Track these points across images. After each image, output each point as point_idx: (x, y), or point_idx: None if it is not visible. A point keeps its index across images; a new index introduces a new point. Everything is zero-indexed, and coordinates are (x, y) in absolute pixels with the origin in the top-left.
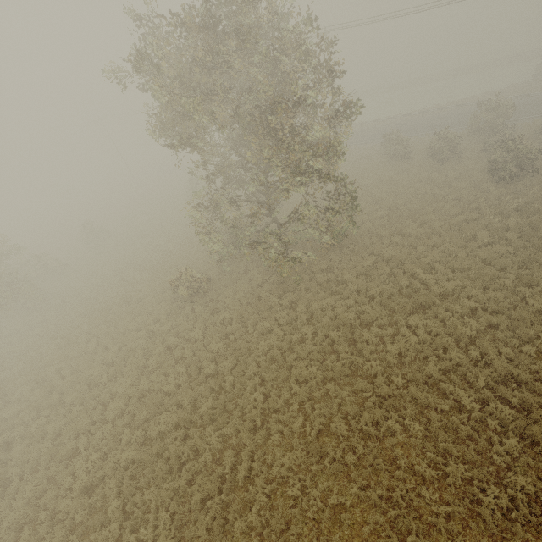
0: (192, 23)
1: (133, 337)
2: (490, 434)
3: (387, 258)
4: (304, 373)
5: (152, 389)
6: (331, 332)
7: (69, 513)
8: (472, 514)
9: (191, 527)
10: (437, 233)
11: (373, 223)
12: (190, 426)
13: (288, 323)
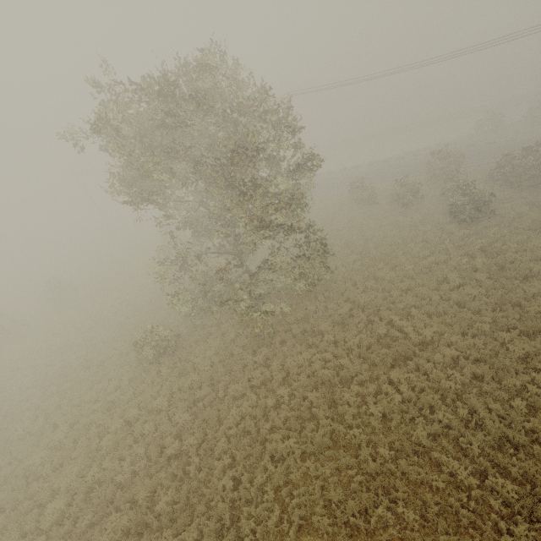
0: (150, 91)
1: (87, 411)
2: (495, 518)
3: (363, 304)
4: (280, 447)
5: (103, 480)
6: (308, 394)
7: None
8: None
9: None
10: (409, 275)
11: (347, 268)
12: (144, 530)
13: (263, 383)
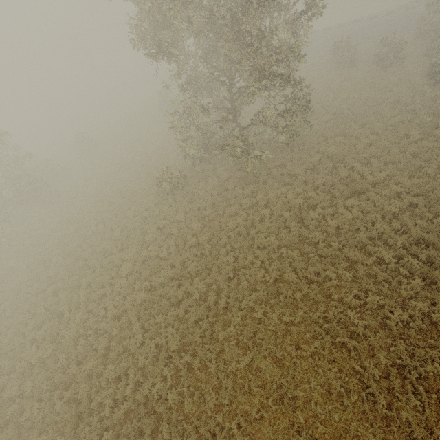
0: None
1: (131, 221)
2: (401, 278)
3: (331, 155)
4: (264, 242)
5: (150, 256)
6: (284, 213)
7: (107, 330)
8: (381, 325)
9: (190, 336)
10: (375, 133)
11: (320, 127)
12: (181, 279)
13: (250, 208)
